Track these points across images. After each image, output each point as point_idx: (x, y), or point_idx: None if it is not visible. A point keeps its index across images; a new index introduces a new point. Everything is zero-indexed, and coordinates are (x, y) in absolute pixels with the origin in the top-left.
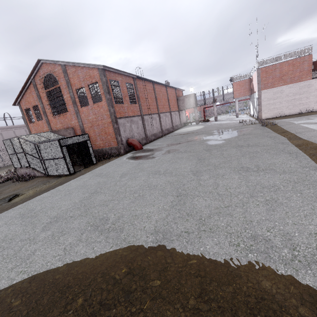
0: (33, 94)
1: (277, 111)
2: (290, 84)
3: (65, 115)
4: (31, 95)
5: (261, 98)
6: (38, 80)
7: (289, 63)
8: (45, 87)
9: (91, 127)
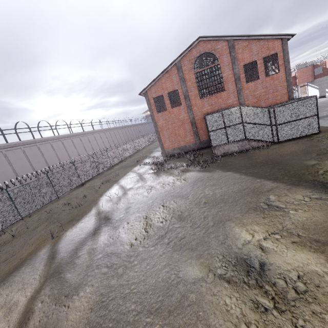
0: (174, 78)
1: None
2: None
3: (219, 95)
4: (169, 80)
5: None
6: (187, 61)
7: None
8: (194, 68)
9: (256, 102)
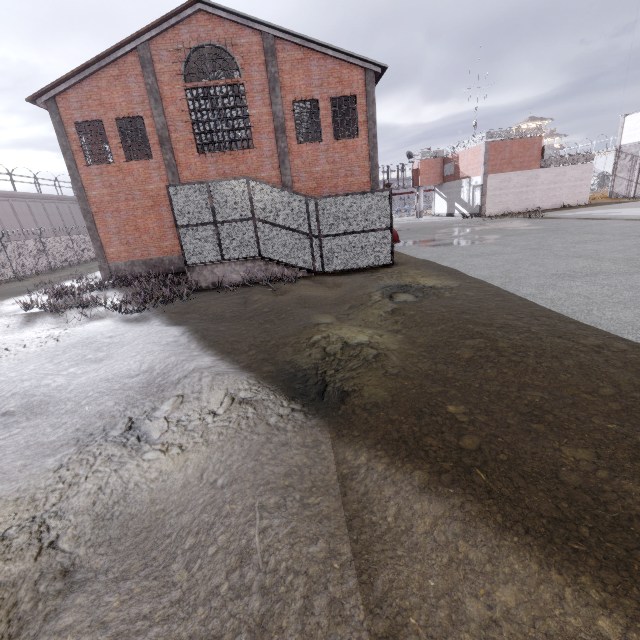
0: (132, 85)
1: (502, 207)
2: (518, 172)
3: (242, 156)
4: (120, 86)
5: (486, 186)
6: (166, 51)
7: (519, 142)
8: (185, 74)
9: (314, 189)
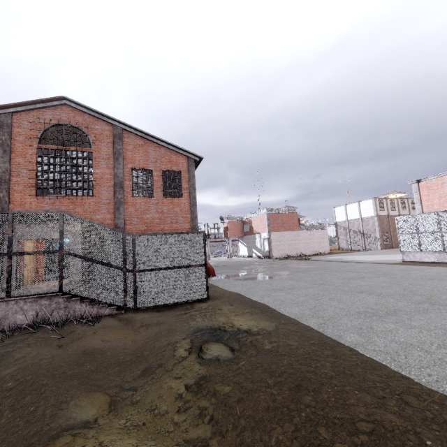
0: None
1: (282, 252)
2: (288, 231)
3: (80, 201)
4: None
5: (271, 239)
6: (28, 121)
7: (286, 215)
8: (41, 139)
9: (144, 231)
